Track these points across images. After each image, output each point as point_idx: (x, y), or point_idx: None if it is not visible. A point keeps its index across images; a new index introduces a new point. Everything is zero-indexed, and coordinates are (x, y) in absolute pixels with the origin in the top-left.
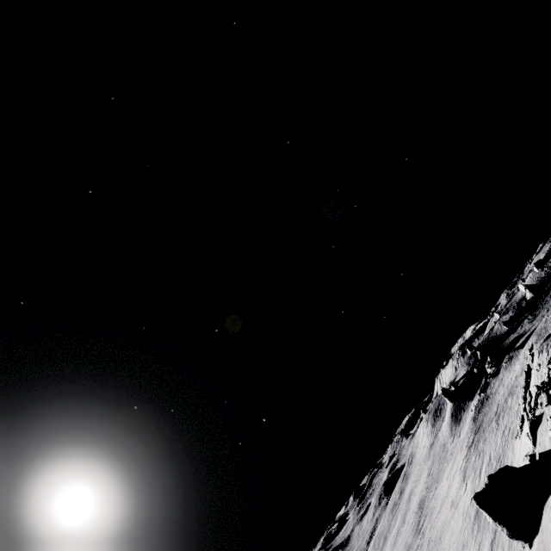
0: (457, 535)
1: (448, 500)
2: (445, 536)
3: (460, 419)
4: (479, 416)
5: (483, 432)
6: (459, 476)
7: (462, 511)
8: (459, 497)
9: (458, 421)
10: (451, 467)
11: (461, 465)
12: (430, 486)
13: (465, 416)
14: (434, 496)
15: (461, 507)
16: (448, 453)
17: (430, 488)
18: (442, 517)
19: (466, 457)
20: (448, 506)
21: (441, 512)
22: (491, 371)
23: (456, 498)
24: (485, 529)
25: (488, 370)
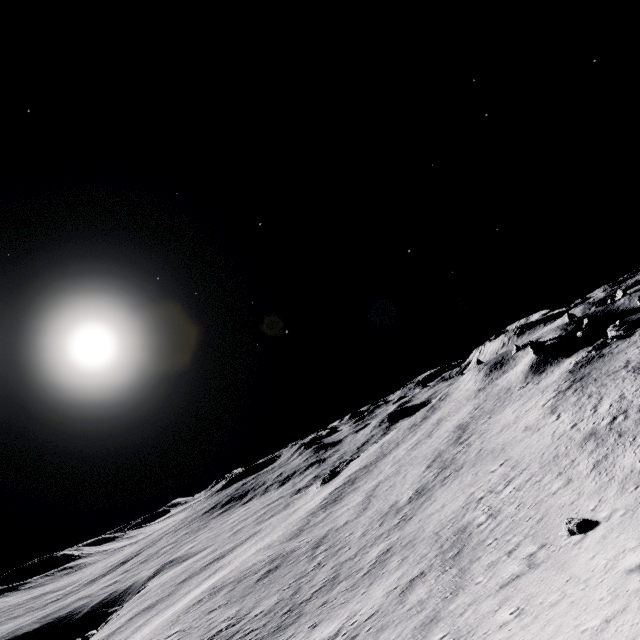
0: (540, 449)
1: (517, 426)
2: (513, 449)
3: (542, 371)
4: (582, 369)
5: (595, 381)
6: (540, 410)
7: (551, 434)
8: (542, 424)
9: (539, 372)
10: (521, 405)
11: (545, 403)
12: (477, 416)
13: (552, 369)
14: (487, 422)
15: (549, 431)
16: (513, 395)
17: (479, 417)
18: (507, 436)
19: (555, 398)
20: (519, 430)
21: (503, 433)
22: (614, 334)
23: (536, 425)
24: (624, 445)
25: (612, 333)
